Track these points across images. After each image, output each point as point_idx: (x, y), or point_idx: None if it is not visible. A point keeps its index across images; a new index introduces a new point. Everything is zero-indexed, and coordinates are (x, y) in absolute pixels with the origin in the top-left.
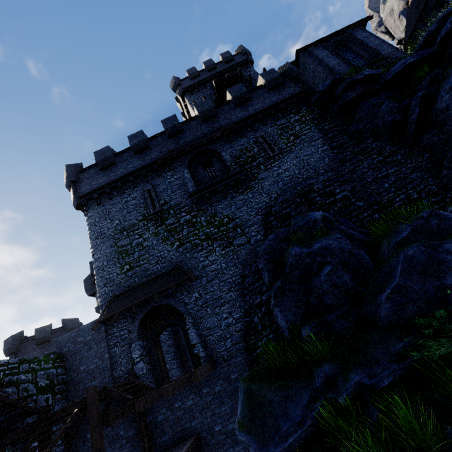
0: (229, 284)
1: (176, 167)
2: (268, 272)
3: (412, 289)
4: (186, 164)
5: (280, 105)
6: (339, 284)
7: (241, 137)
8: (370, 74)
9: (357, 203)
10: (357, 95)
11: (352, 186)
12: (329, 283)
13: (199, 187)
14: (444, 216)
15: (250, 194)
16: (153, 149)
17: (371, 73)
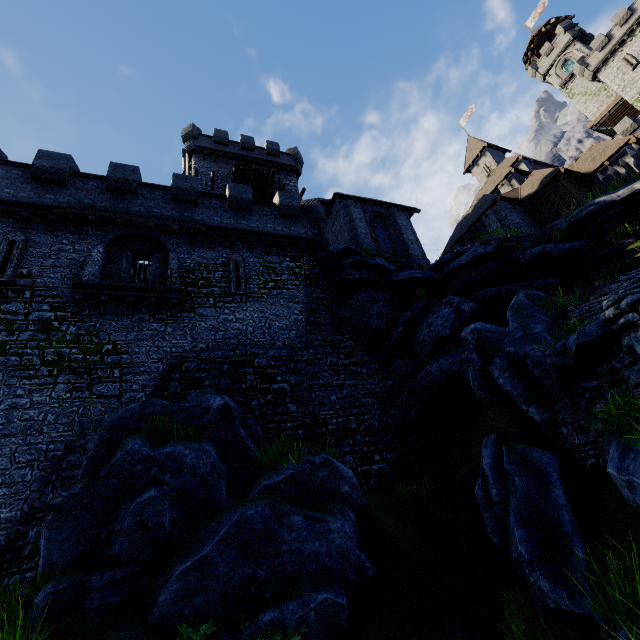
0: (36, 452)
1: (88, 234)
2: (88, 461)
3: (216, 570)
4: (108, 238)
5: (280, 239)
6: (150, 525)
7: (212, 248)
8: (382, 265)
9: (290, 405)
10: (359, 278)
11: (299, 379)
12: (137, 518)
13: (106, 280)
14: (337, 471)
15: (170, 328)
16: (70, 190)
17: (383, 264)
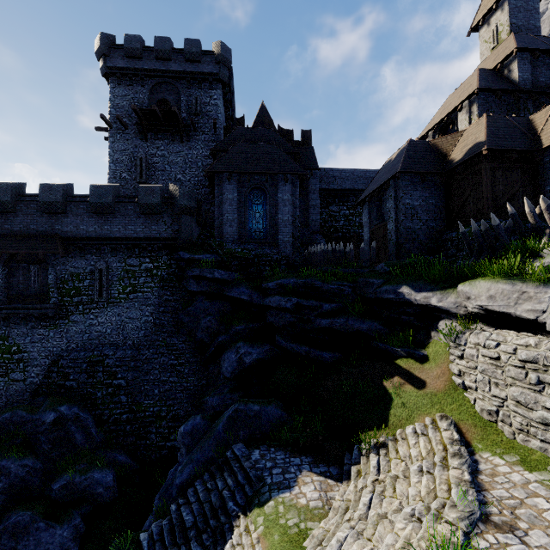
0: None
1: None
2: None
3: (1, 541)
4: (3, 259)
5: (140, 242)
6: None
7: (82, 257)
8: (219, 279)
9: (122, 397)
10: (197, 291)
11: (136, 375)
12: None
13: (10, 292)
14: (96, 481)
15: (52, 332)
16: None
17: (221, 277)
